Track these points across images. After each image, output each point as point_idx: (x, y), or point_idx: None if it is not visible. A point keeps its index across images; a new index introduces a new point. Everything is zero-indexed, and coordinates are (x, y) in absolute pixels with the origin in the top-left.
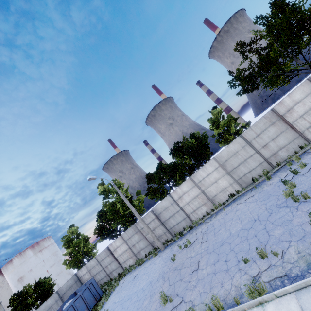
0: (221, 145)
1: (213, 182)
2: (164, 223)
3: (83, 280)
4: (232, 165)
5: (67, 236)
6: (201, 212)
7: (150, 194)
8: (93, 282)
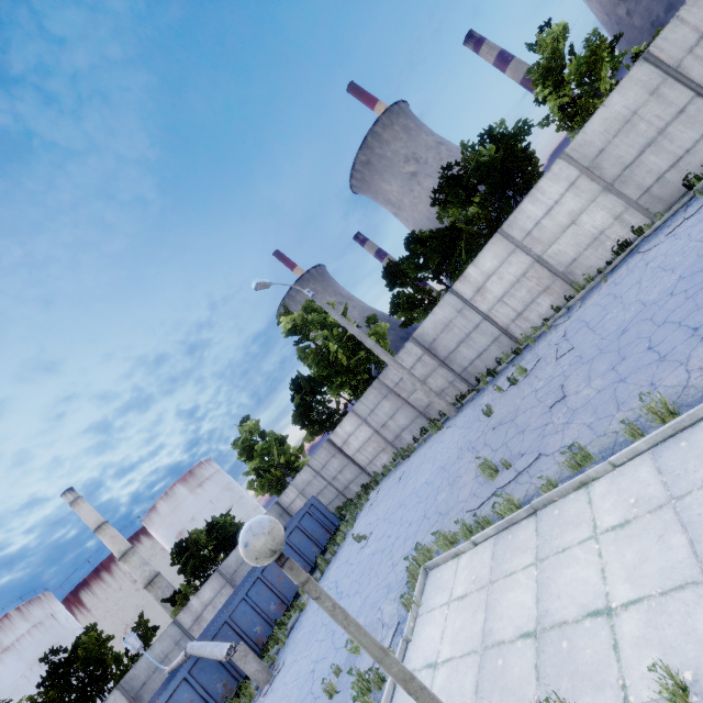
0: (575, 133)
1: (566, 225)
2: (448, 360)
3: (295, 511)
4: (620, 161)
5: (242, 439)
6: (539, 312)
7: (401, 306)
8: (315, 503)
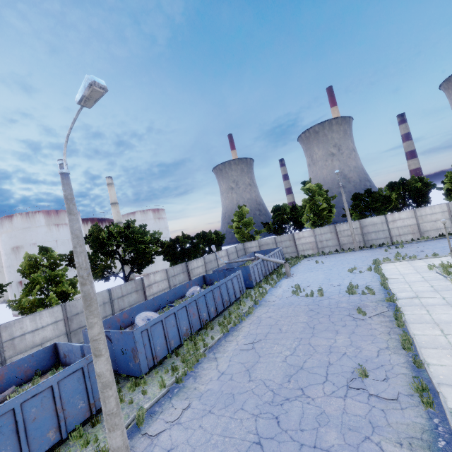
0: (447, 199)
1: (433, 220)
2: (365, 234)
3: (248, 251)
4: None
5: (241, 212)
6: (406, 238)
7: (358, 209)
8: (282, 249)
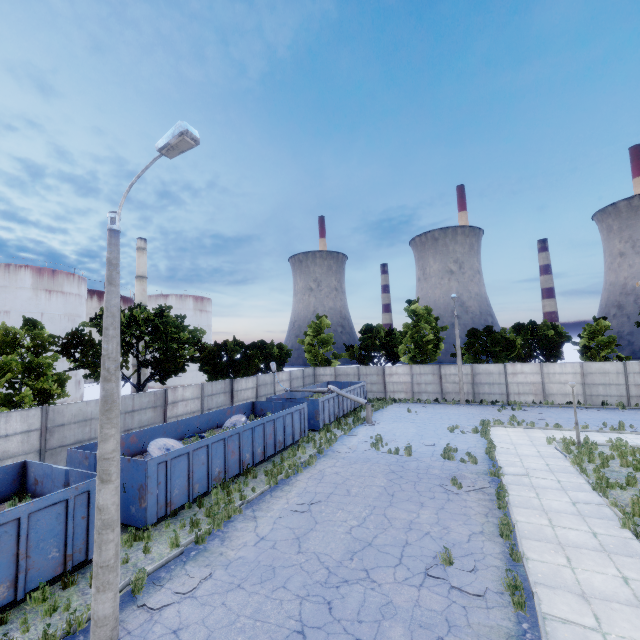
0: (582, 358)
1: (561, 382)
2: (476, 385)
3: (319, 380)
4: (593, 381)
5: (320, 325)
6: (526, 399)
7: (473, 350)
8: (365, 385)
